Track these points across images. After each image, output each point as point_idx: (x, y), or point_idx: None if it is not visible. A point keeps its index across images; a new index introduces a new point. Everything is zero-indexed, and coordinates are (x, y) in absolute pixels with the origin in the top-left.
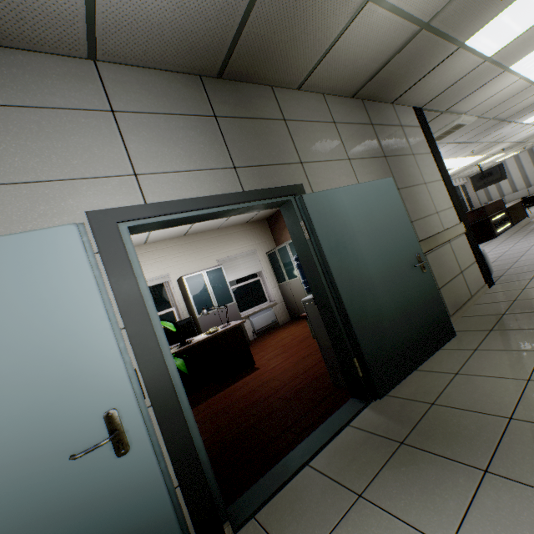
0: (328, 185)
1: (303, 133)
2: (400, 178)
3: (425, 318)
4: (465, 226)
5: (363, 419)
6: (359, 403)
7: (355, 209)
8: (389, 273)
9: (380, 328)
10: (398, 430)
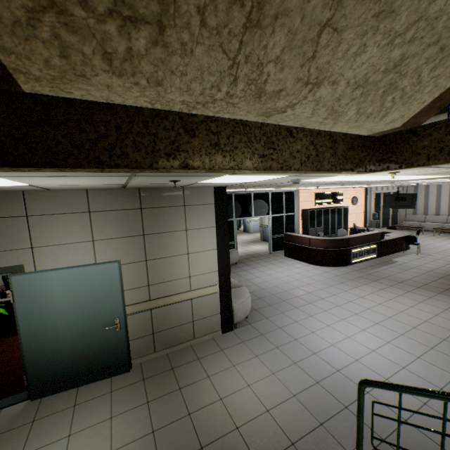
0: (56, 262)
1: (45, 224)
2: (155, 251)
3: (102, 359)
4: (222, 287)
5: (10, 409)
6: (26, 396)
7: (64, 286)
8: (79, 329)
9: (52, 362)
10: (0, 429)
